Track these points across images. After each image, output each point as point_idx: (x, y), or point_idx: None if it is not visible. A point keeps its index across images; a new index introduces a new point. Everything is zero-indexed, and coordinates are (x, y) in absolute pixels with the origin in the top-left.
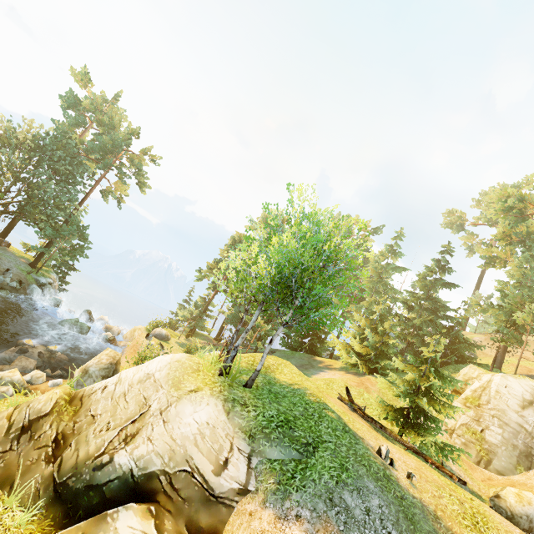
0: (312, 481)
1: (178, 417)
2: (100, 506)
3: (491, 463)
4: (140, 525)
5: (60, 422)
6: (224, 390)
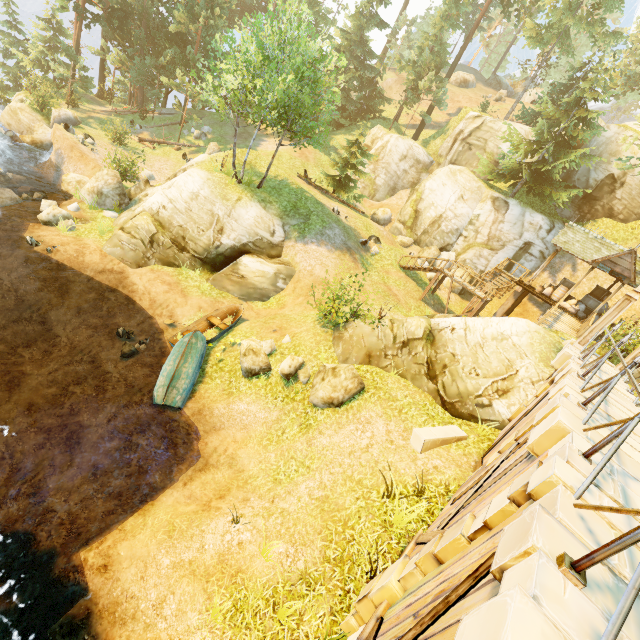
0: (313, 230)
1: (240, 217)
2: (225, 260)
3: (375, 196)
4: (254, 260)
5: (165, 234)
6: (252, 195)
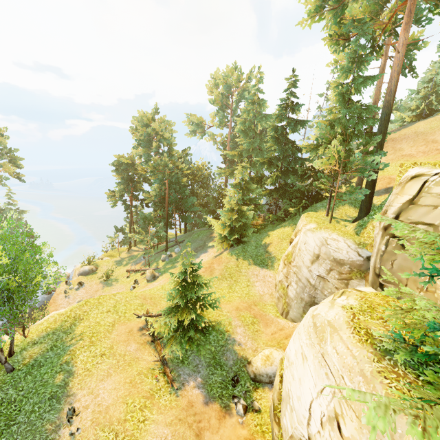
0: None
1: None
2: None
3: (289, 314)
4: None
5: None
6: None
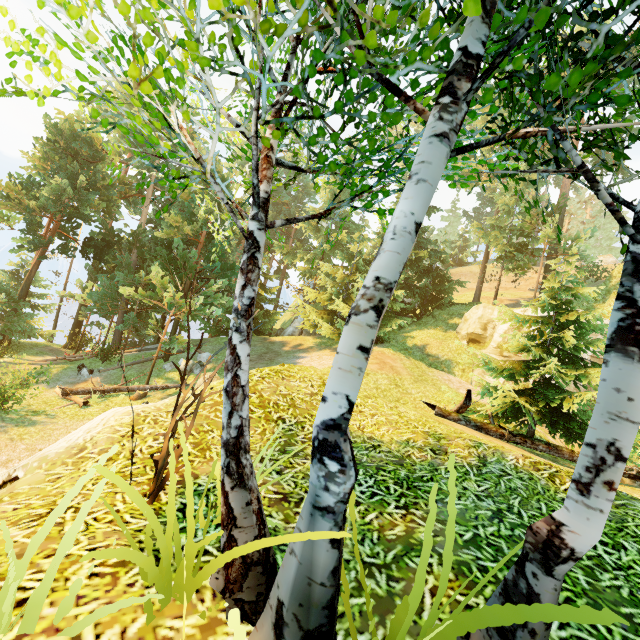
0: None
1: None
2: None
3: None
4: None
5: None
6: None
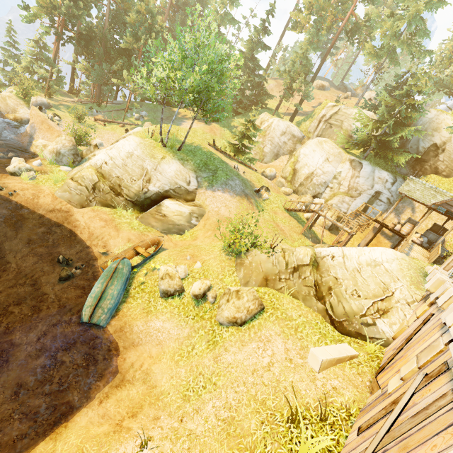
0: (219, 181)
1: (164, 170)
2: (151, 203)
3: (264, 160)
4: (174, 203)
5: (105, 183)
6: (174, 155)
